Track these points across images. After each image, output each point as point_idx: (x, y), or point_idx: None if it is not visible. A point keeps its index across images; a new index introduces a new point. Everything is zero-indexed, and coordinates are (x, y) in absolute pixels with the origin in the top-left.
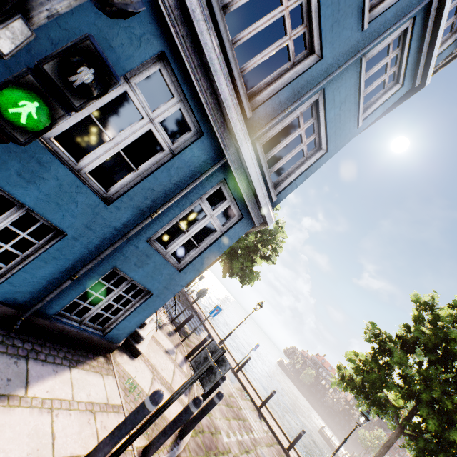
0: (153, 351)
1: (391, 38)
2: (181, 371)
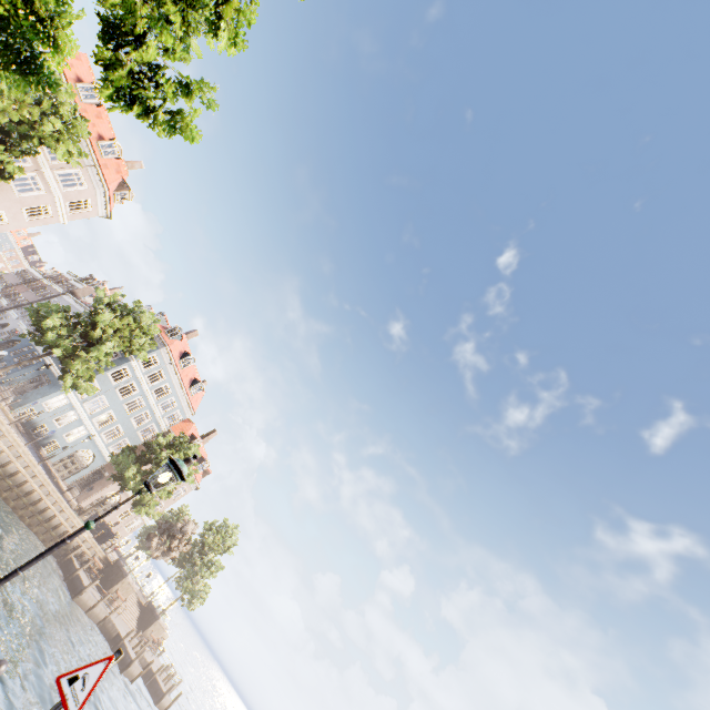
0: None
1: None
2: None
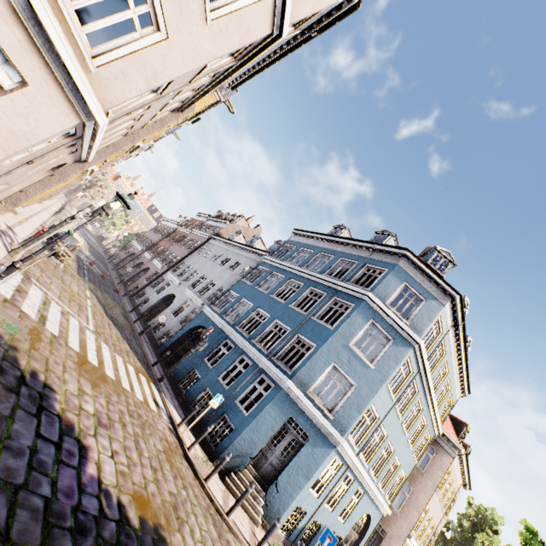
0: (239, 509)
1: (327, 306)
2: (252, 541)
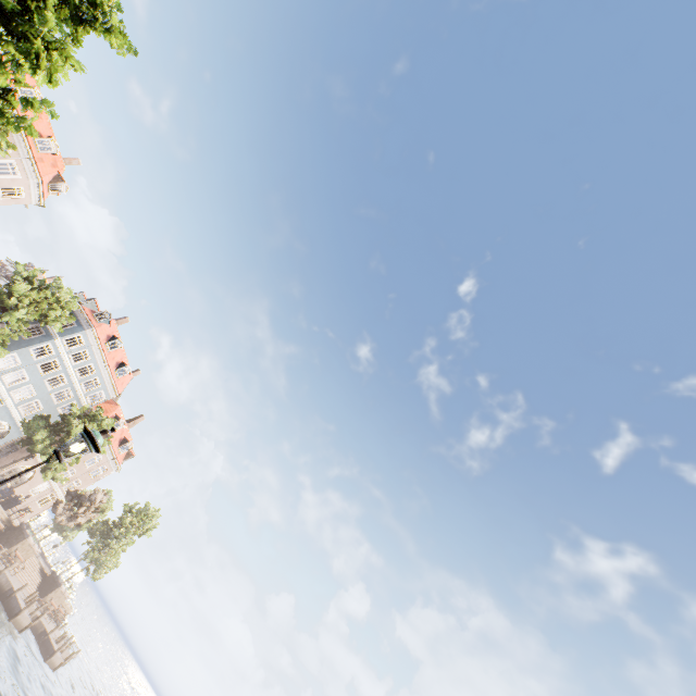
0: None
1: None
2: None
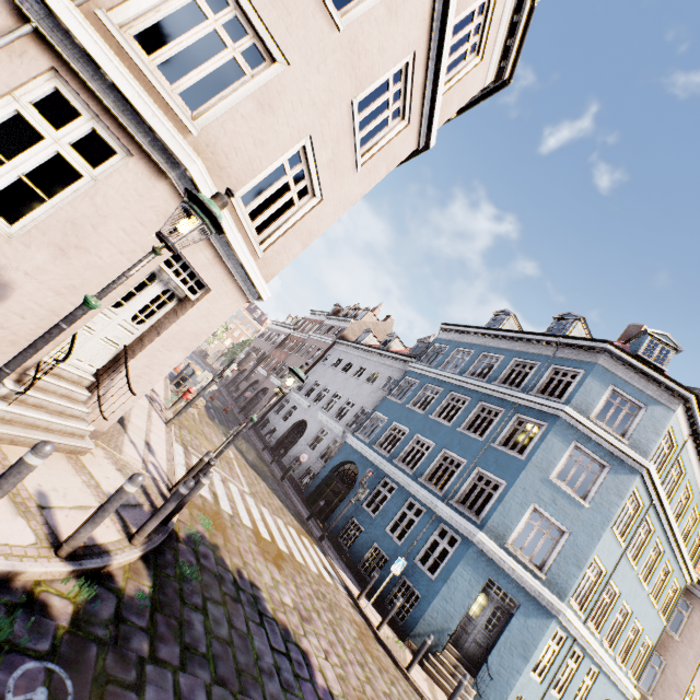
0: None
1: (509, 427)
2: None
